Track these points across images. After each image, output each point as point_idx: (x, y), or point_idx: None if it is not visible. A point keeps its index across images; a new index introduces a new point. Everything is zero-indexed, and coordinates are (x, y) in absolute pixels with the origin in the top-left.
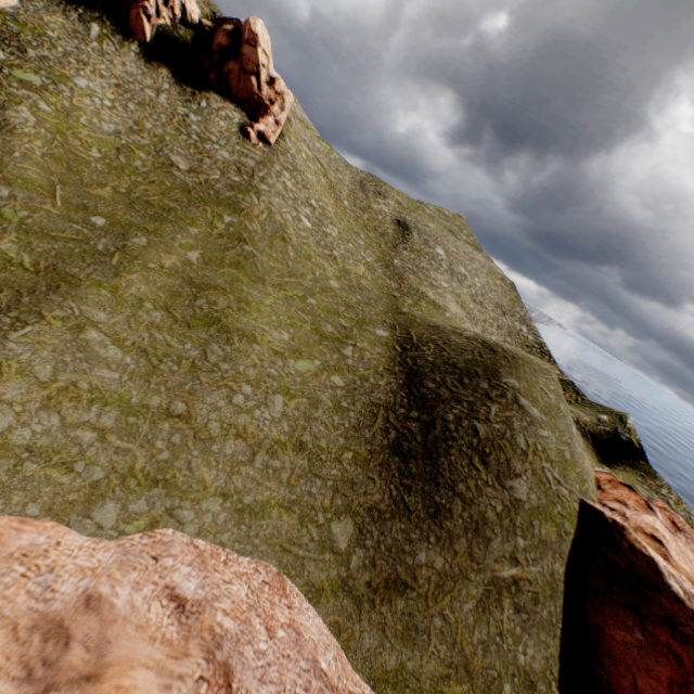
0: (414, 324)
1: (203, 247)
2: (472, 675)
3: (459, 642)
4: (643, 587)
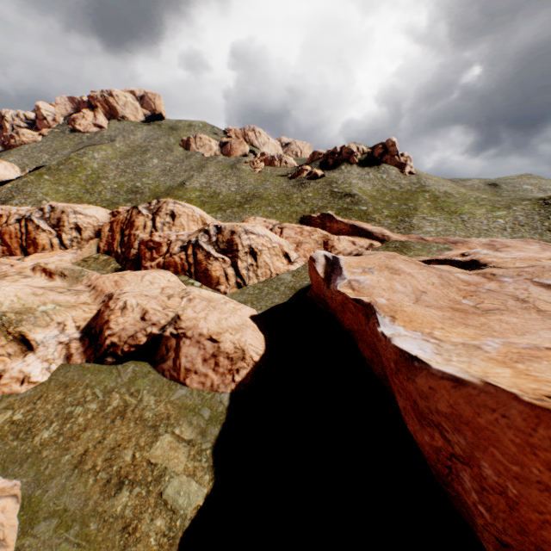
0: (540, 197)
1: (428, 202)
2: None
3: None
4: None
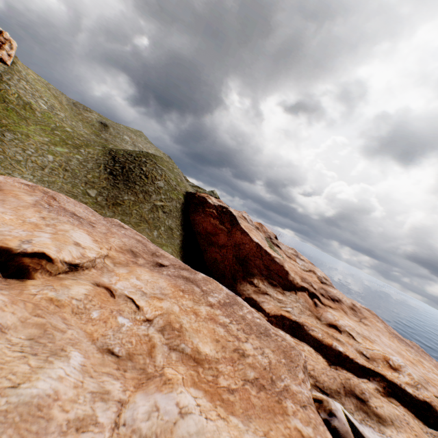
0: (114, 149)
1: None
2: (149, 224)
3: (143, 216)
4: (203, 204)
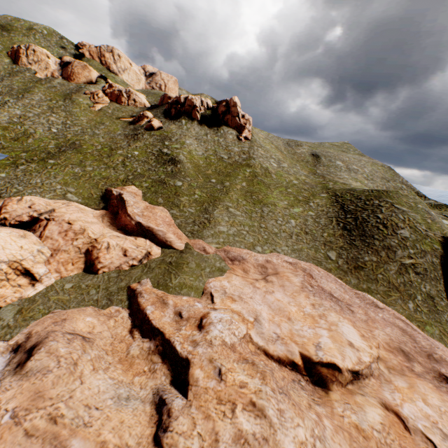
0: (337, 190)
1: (245, 181)
2: (400, 291)
3: (391, 282)
4: None
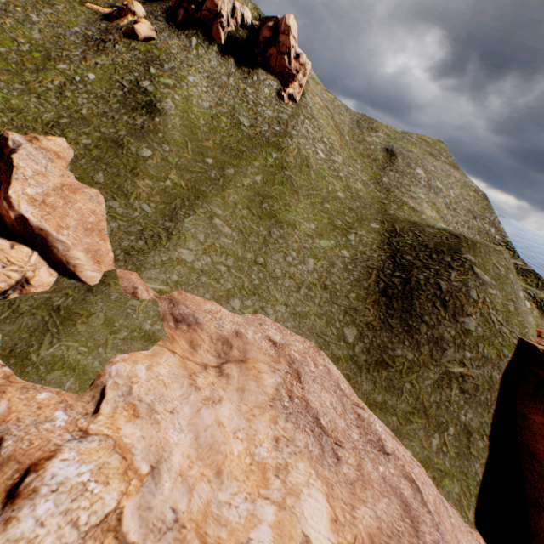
0: (398, 221)
1: (262, 174)
2: (428, 416)
3: (420, 398)
4: None
